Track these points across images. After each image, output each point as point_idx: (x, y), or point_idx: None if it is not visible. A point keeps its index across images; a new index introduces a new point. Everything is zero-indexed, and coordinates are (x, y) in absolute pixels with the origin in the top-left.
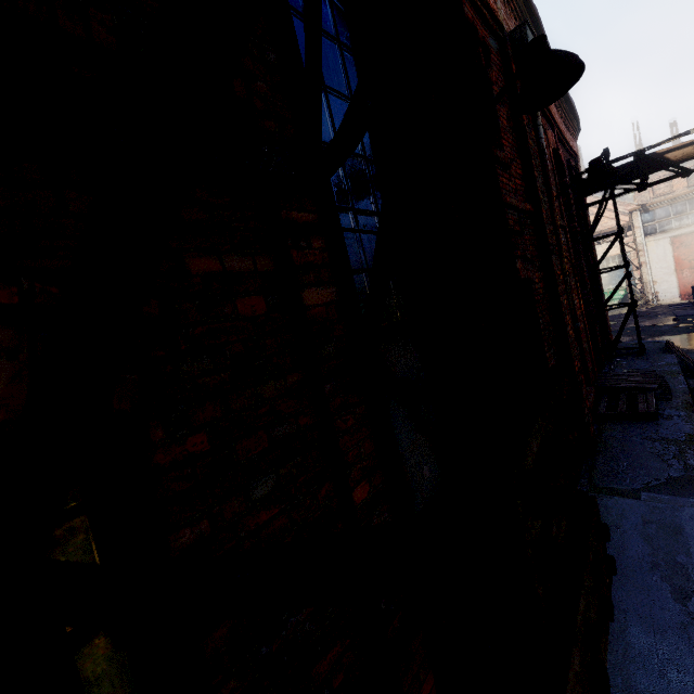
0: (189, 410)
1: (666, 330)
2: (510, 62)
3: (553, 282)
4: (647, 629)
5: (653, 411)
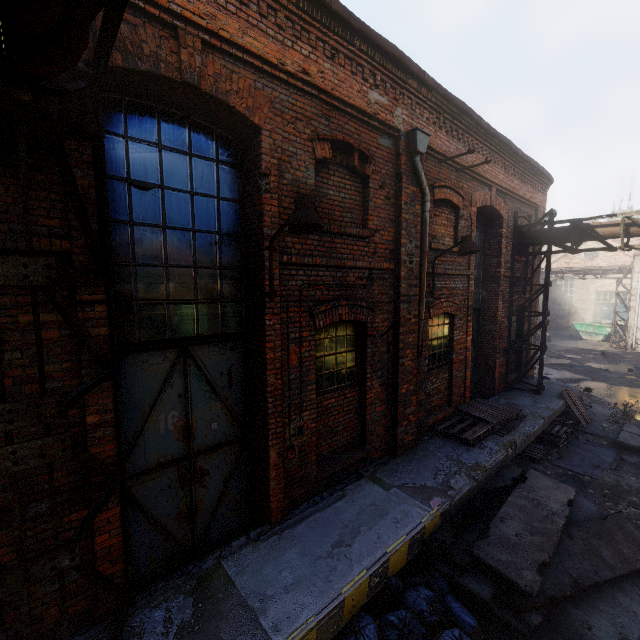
0: (5, 370)
1: (611, 377)
2: (400, 155)
3: (398, 323)
4: (300, 552)
5: (469, 439)
